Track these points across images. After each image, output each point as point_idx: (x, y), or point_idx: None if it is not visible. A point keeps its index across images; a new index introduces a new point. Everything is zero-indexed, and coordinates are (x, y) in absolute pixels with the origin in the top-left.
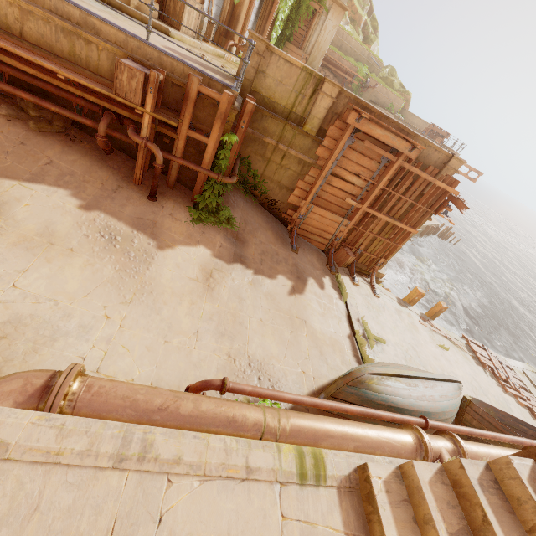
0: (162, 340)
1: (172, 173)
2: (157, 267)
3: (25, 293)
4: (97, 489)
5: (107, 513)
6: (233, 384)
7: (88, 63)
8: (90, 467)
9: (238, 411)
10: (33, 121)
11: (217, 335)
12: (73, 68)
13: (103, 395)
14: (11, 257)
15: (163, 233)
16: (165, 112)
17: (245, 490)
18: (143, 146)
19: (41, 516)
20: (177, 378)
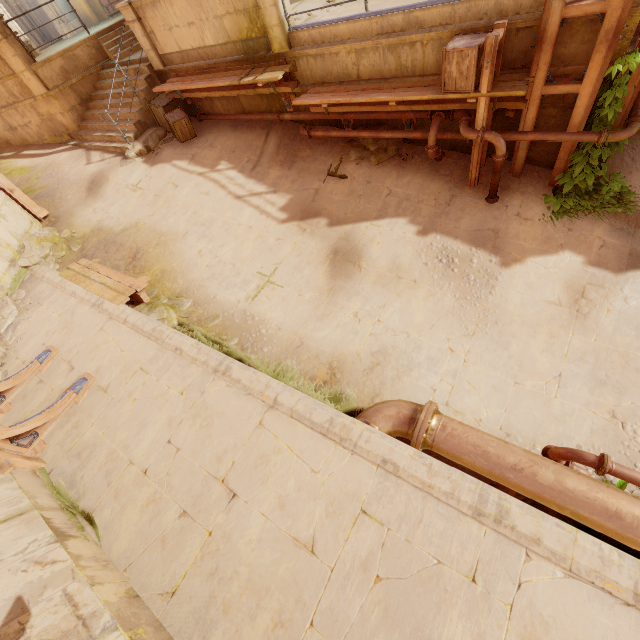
0: (510, 381)
1: (518, 157)
2: (501, 291)
3: (386, 326)
4: (461, 528)
5: (470, 552)
6: (617, 468)
7: (413, 68)
8: (453, 507)
9: (625, 507)
10: (373, 155)
11: (591, 383)
12: (400, 84)
13: (455, 438)
14: (373, 295)
15: (508, 243)
16: (506, 79)
17: (631, 617)
18: (479, 142)
19: (424, 527)
20: (532, 429)
